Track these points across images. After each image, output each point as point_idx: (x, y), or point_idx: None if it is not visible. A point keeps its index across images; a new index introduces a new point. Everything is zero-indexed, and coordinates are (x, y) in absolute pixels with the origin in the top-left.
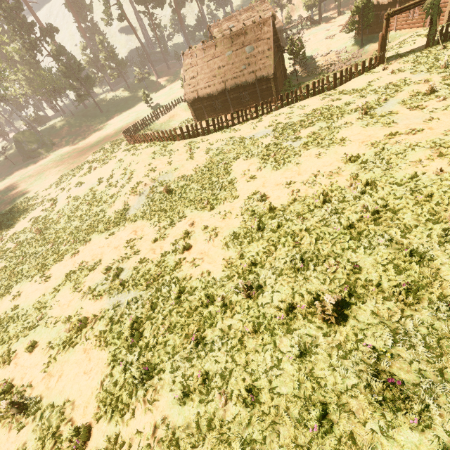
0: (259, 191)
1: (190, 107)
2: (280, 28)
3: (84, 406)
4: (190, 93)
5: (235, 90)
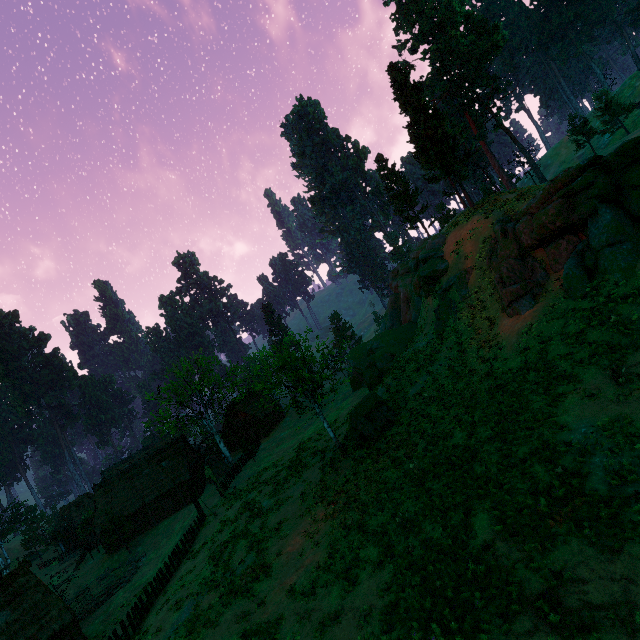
0: (291, 584)
1: None
2: None
3: (531, 637)
4: None
5: None
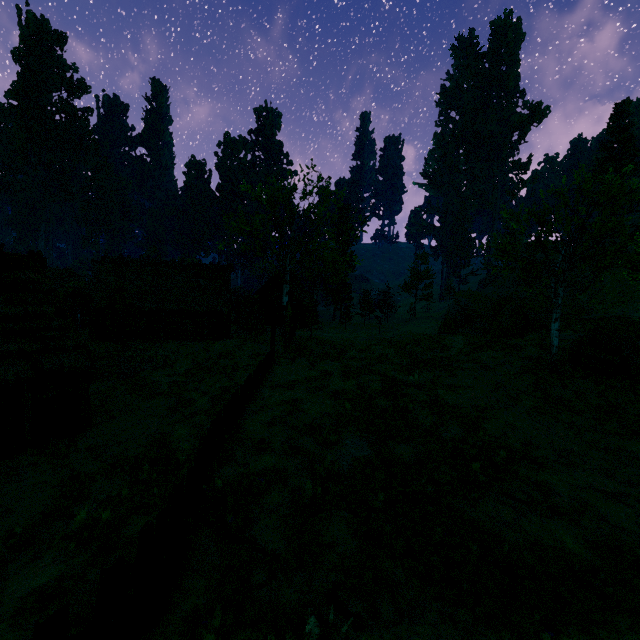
0: None
1: None
2: None
3: None
4: None
5: None
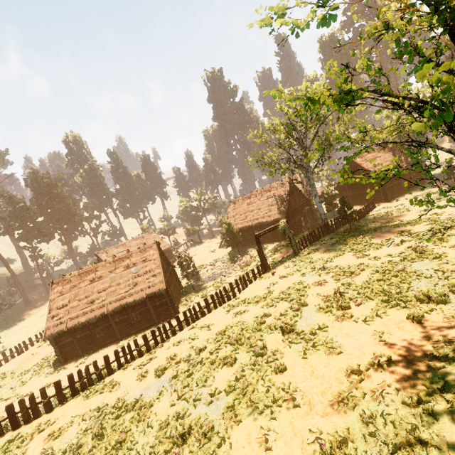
0: None
1: (54, 345)
2: (169, 248)
3: None
4: (55, 326)
5: (121, 312)
